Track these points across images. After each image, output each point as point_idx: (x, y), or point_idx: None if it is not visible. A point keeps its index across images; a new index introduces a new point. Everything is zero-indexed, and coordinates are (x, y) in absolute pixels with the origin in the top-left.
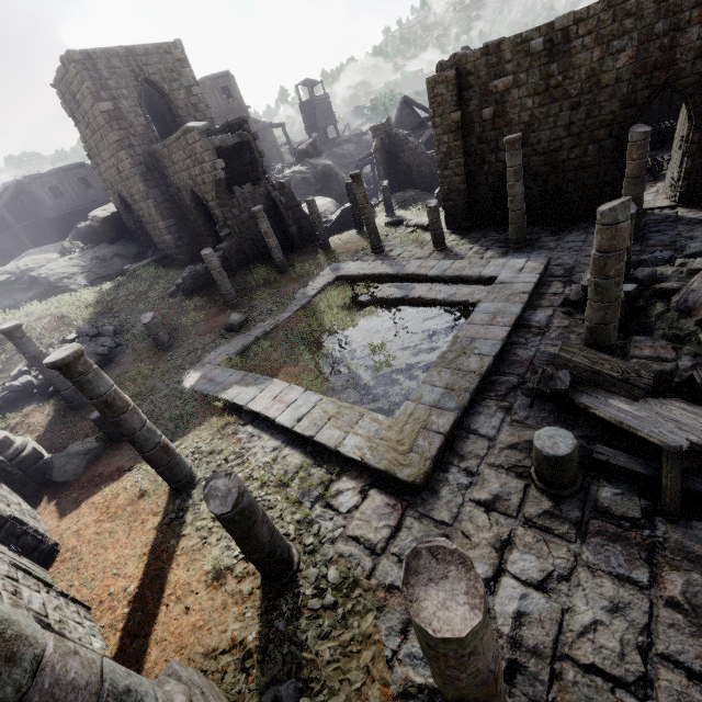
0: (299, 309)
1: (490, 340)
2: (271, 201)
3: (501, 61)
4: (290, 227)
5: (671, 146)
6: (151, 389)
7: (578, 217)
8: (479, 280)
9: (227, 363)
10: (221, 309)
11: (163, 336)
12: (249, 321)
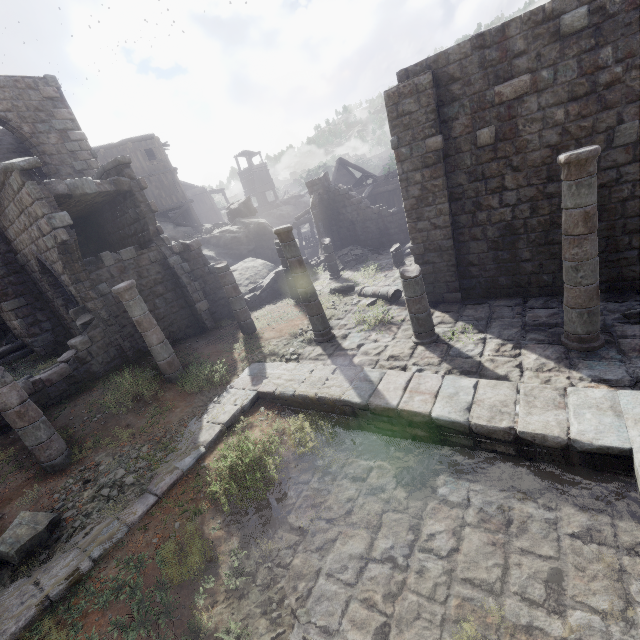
0: (175, 483)
1: None
2: (169, 268)
3: (507, 55)
4: (197, 302)
5: None
6: None
7: None
8: (567, 446)
9: None
10: (26, 479)
11: None
12: (61, 525)
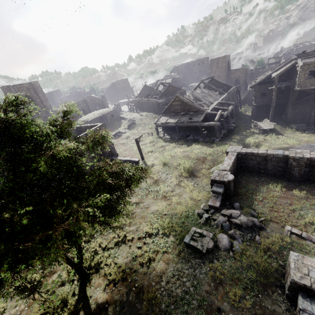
0: None
1: None
2: (245, 81)
3: None
4: (247, 86)
5: None
6: None
7: None
8: None
9: None
10: None
11: None
12: None
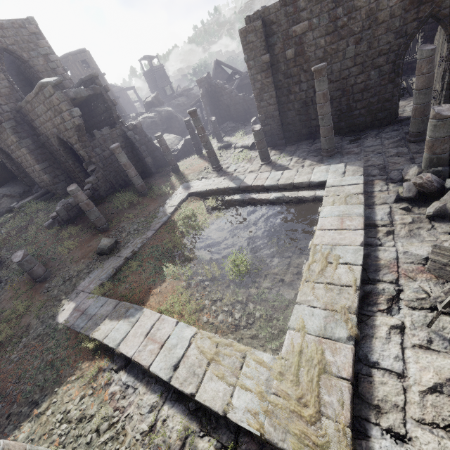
0: (161, 226)
1: (350, 246)
2: (127, 139)
3: (297, 10)
4: (145, 158)
5: (408, 74)
6: (26, 329)
7: (366, 127)
8: (309, 185)
9: (99, 291)
10: (93, 234)
11: (38, 269)
12: (118, 243)
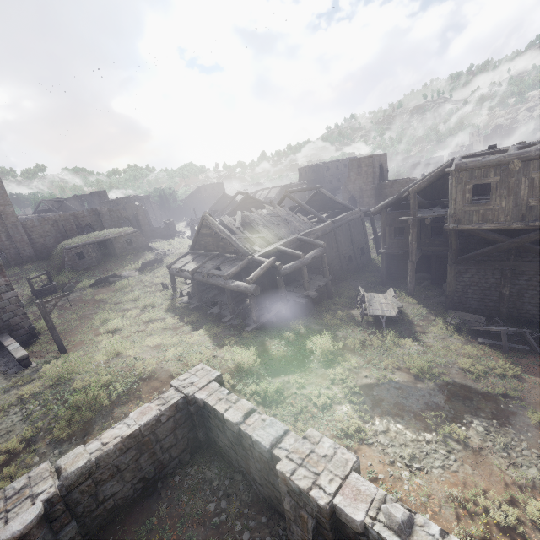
0: None
1: None
2: None
3: None
4: None
5: None
6: None
7: None
8: None
9: None
10: None
11: None
12: None
